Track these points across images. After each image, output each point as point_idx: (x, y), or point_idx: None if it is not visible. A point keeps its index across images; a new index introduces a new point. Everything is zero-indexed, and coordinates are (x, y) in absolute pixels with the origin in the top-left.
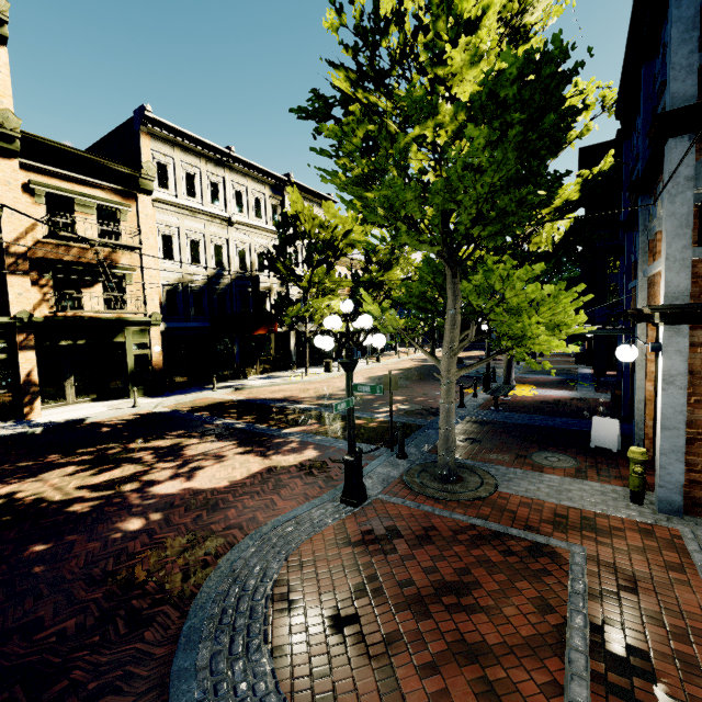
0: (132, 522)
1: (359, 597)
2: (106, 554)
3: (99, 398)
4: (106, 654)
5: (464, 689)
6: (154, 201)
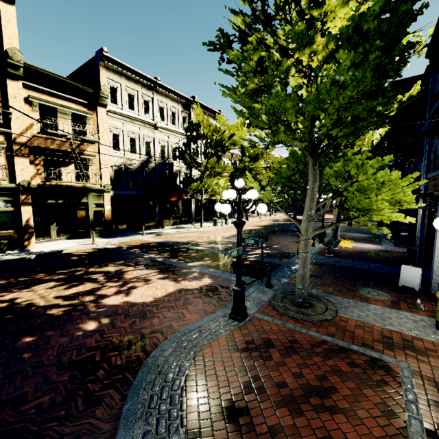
0: (89, 324)
1: (247, 392)
2: (72, 347)
3: (71, 237)
4: (69, 426)
5: None
6: (107, 111)
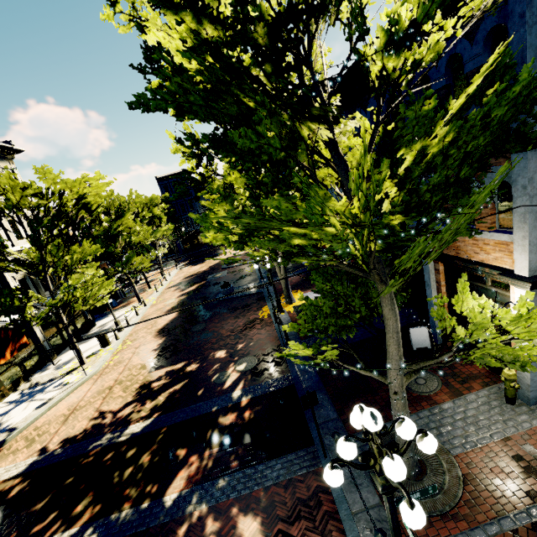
0: None
1: None
2: None
3: None
4: None
5: None
6: None
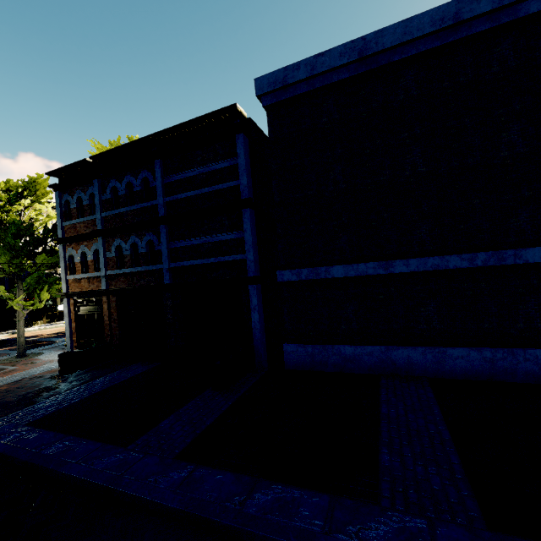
0: None
1: None
2: None
3: None
4: None
5: None
6: None
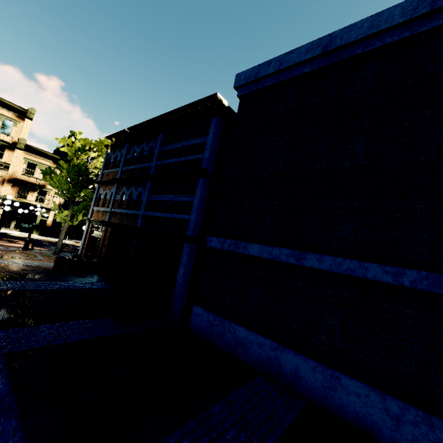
0: None
1: None
2: None
3: (22, 231)
4: None
5: None
6: None
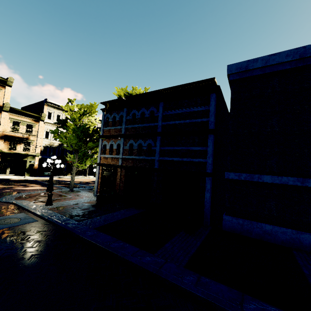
0: (7, 190)
1: (33, 196)
2: (1, 192)
3: (16, 175)
4: None
5: (33, 199)
6: (45, 122)
